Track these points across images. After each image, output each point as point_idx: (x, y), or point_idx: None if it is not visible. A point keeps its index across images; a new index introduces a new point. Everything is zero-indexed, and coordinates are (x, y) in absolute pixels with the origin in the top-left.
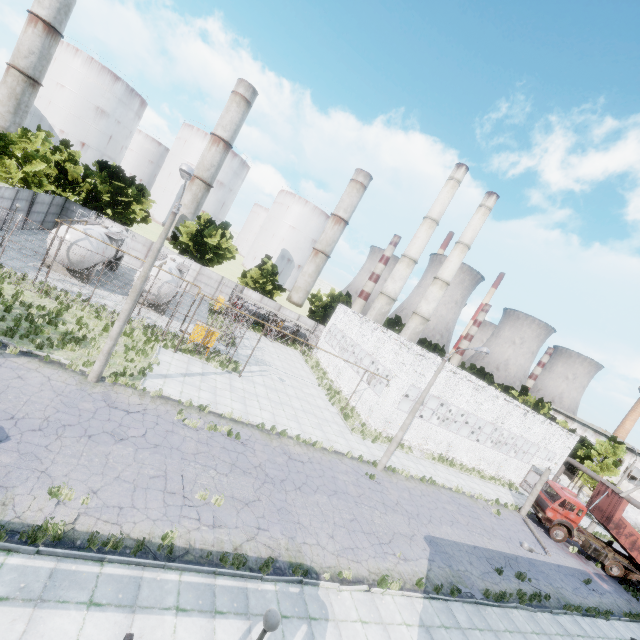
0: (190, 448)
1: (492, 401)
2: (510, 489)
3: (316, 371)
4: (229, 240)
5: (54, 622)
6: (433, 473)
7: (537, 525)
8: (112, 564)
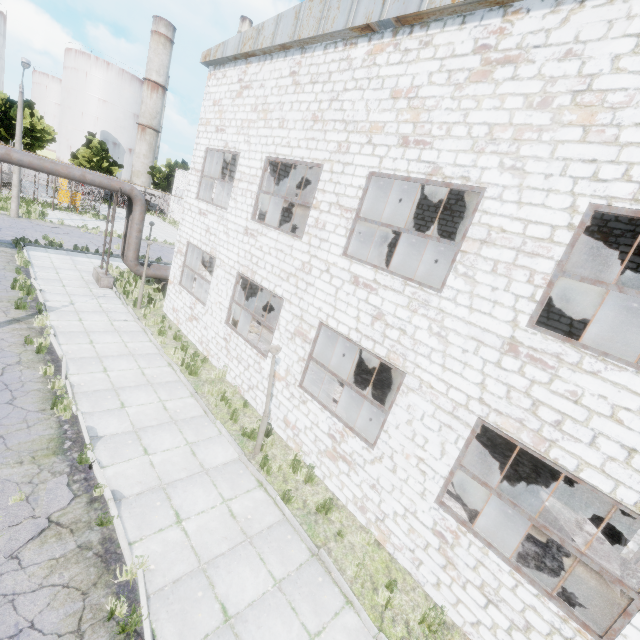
0: (99, 239)
1: None
2: None
3: (174, 224)
4: (41, 120)
5: (79, 258)
6: None
7: None
8: (89, 254)
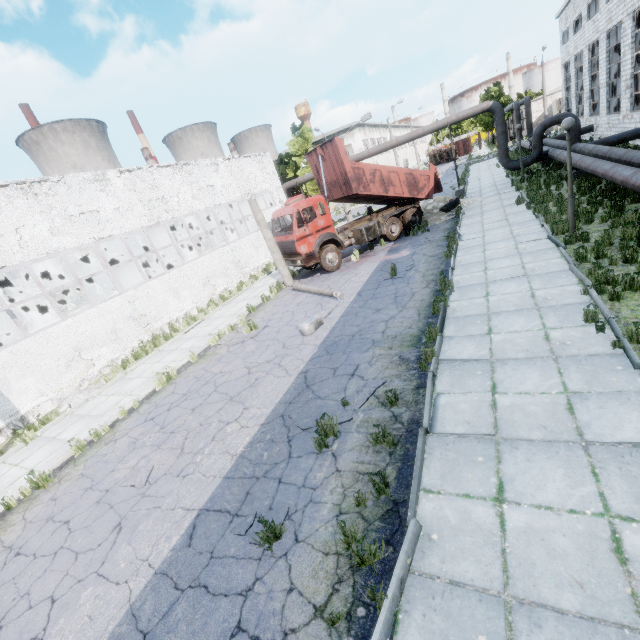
0: None
1: (103, 192)
2: (268, 273)
3: None
4: None
5: None
6: (111, 404)
7: (311, 276)
8: None
